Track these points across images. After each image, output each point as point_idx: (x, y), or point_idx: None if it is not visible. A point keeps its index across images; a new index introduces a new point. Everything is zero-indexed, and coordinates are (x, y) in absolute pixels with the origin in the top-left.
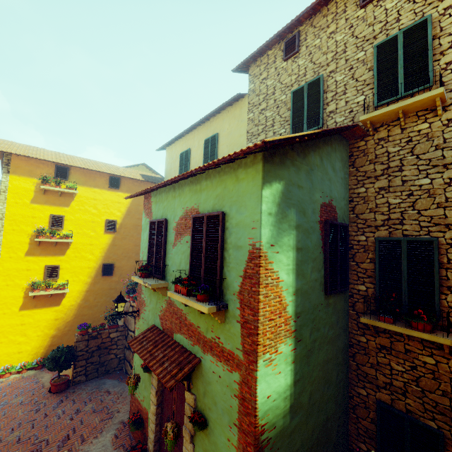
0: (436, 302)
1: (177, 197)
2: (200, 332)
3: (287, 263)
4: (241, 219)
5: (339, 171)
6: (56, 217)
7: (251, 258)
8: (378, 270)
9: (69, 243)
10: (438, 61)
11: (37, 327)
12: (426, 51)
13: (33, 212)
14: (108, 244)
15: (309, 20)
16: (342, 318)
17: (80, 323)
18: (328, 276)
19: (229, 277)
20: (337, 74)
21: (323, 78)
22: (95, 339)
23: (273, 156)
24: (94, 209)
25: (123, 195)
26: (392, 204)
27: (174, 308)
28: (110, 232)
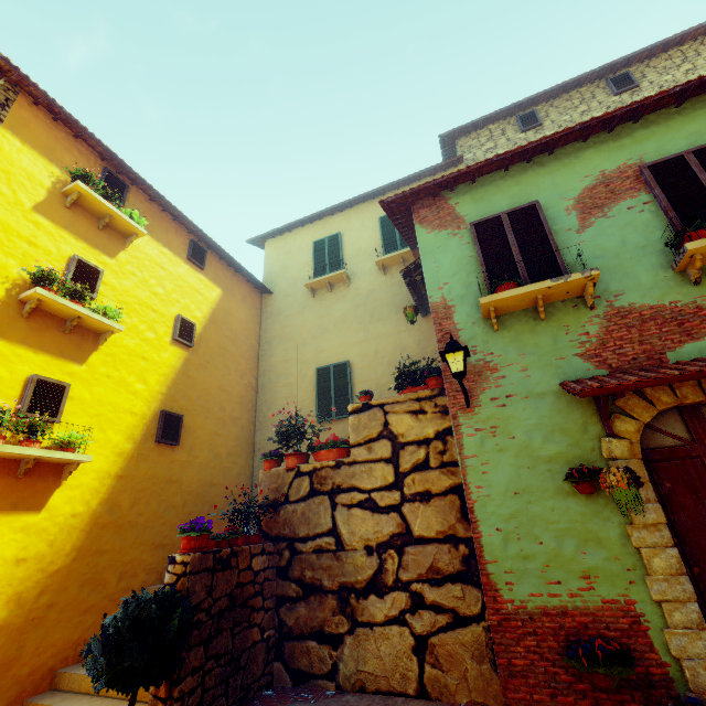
0: None
1: (559, 170)
2: None
3: None
4: None
5: None
6: (83, 267)
7: None
8: None
9: (104, 335)
10: None
11: None
12: None
13: (32, 233)
14: (175, 368)
15: (546, 102)
16: None
17: (86, 581)
18: None
19: None
20: None
21: None
22: (226, 570)
23: None
24: (158, 285)
25: (207, 284)
26: None
27: (642, 312)
28: (181, 343)
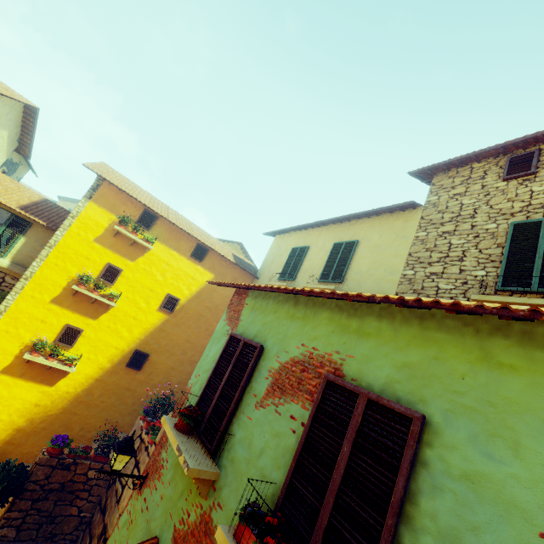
0: None
1: (298, 319)
2: None
3: None
4: (491, 475)
5: None
6: (112, 268)
7: None
8: None
9: (110, 306)
10: None
11: (7, 406)
12: None
13: (90, 253)
14: (155, 325)
15: None
16: None
17: (64, 424)
18: None
19: None
20: None
21: None
22: (65, 470)
23: None
24: (161, 275)
25: (202, 272)
26: None
27: None
28: (165, 310)
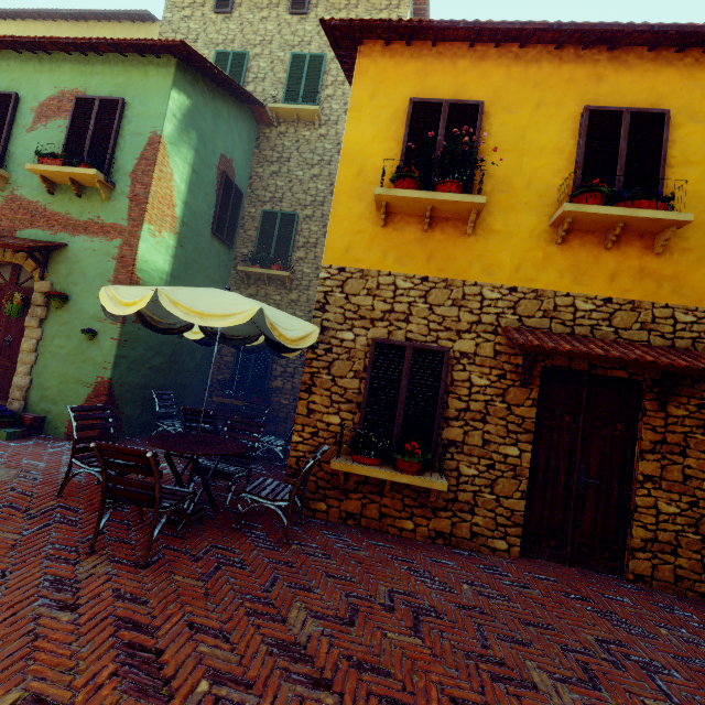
0: (289, 256)
1: (46, 72)
2: (70, 218)
3: (182, 171)
4: (146, 111)
5: (244, 143)
6: None
7: (151, 144)
8: (259, 235)
9: None
10: (324, 91)
11: None
12: (319, 79)
13: None
14: None
15: None
16: (224, 271)
17: None
18: (217, 218)
19: (122, 160)
20: (261, 60)
21: (249, 55)
22: None
23: (186, 71)
24: None
25: None
26: (278, 186)
27: (23, 202)
28: None
